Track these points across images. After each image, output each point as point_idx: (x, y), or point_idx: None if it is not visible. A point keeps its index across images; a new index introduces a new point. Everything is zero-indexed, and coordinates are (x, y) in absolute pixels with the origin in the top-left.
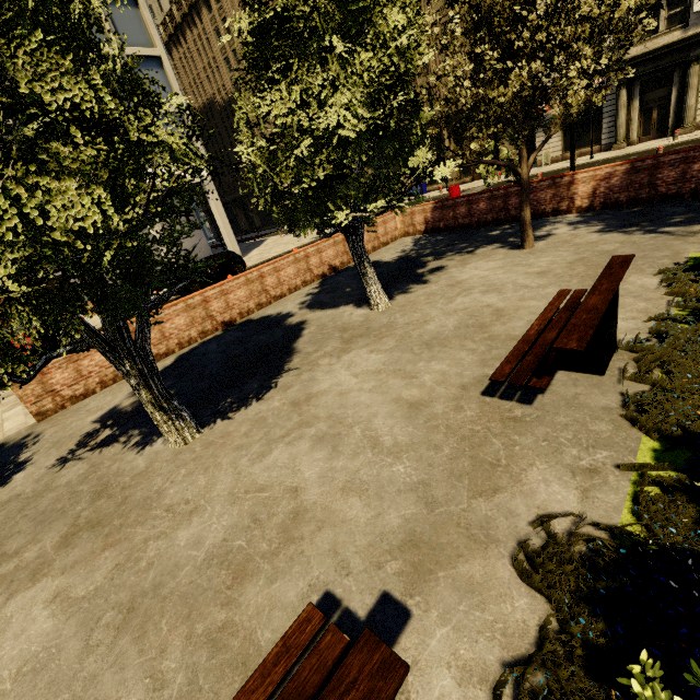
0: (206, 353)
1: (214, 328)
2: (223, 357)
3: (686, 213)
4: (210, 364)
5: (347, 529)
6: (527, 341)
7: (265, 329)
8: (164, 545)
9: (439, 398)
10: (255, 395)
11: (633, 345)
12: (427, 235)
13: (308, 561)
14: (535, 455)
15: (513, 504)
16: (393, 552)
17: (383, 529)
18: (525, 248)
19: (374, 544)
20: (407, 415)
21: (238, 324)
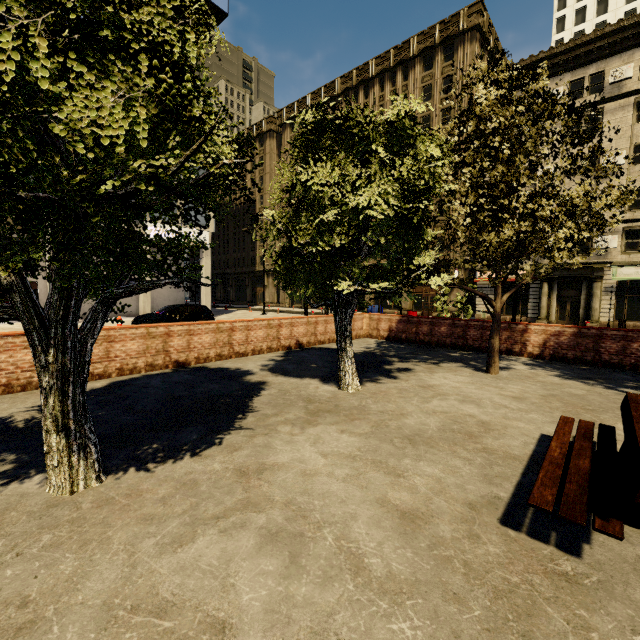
0: (146, 386)
1: (165, 364)
2: (165, 394)
3: (636, 381)
4: (146, 399)
5: None
6: (556, 464)
7: (220, 379)
8: None
9: (441, 514)
10: (191, 447)
11: None
12: (388, 341)
13: None
14: None
15: None
16: None
17: None
18: (490, 373)
19: None
20: (400, 528)
21: (192, 367)
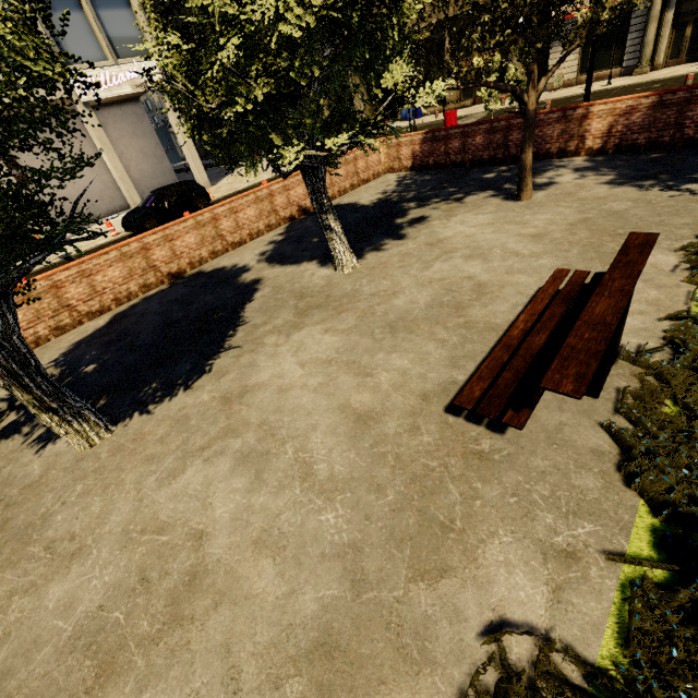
0: (144, 314)
1: (159, 281)
2: (161, 321)
3: None
4: (145, 331)
5: (249, 612)
6: (508, 347)
7: (214, 287)
8: (30, 605)
9: (393, 411)
10: (184, 381)
11: (639, 356)
12: (413, 173)
13: (192, 661)
14: (499, 518)
15: (462, 600)
16: (298, 662)
17: (293, 619)
18: (521, 200)
19: (278, 643)
20: (352, 432)
21: (188, 276)
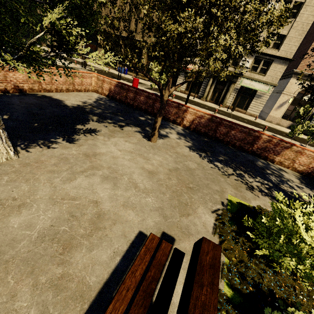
0: None
1: None
2: None
3: (225, 155)
4: None
5: None
6: None
7: None
8: None
9: None
10: None
11: None
12: (107, 98)
13: None
14: None
15: None
16: None
17: None
18: (151, 141)
19: None
20: None
21: None
